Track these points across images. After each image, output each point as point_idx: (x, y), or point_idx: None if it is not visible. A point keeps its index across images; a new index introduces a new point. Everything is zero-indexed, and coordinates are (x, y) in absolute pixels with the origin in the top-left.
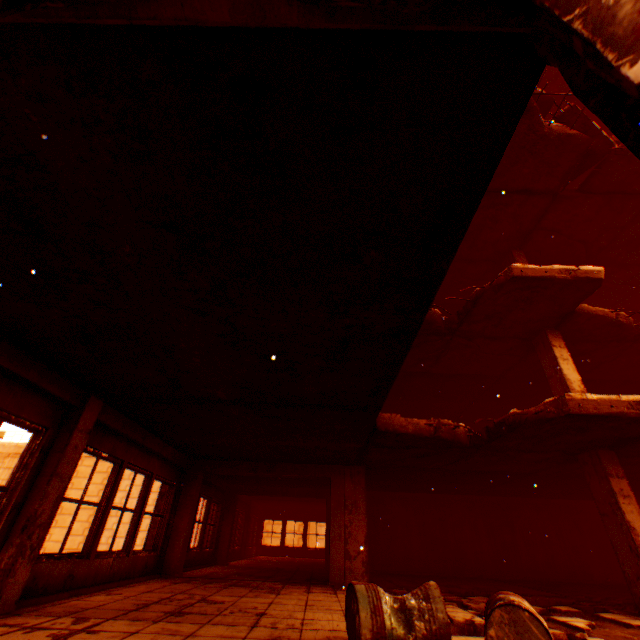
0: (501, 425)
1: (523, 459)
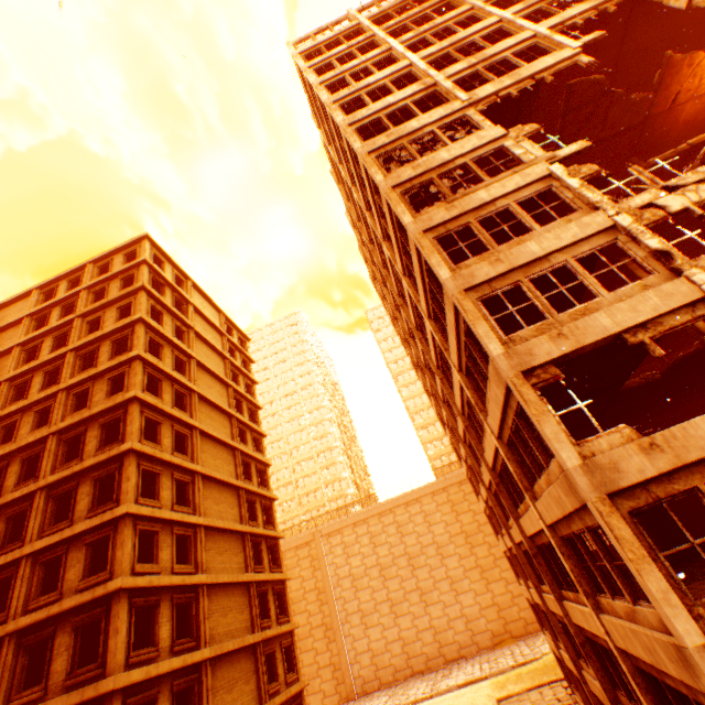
0: (676, 363)
1: (689, 376)
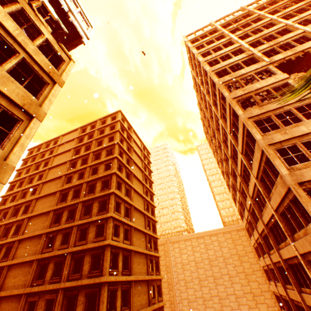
0: None
1: None
